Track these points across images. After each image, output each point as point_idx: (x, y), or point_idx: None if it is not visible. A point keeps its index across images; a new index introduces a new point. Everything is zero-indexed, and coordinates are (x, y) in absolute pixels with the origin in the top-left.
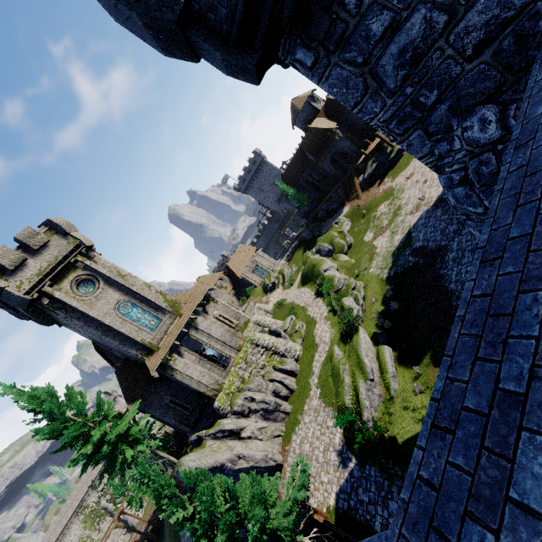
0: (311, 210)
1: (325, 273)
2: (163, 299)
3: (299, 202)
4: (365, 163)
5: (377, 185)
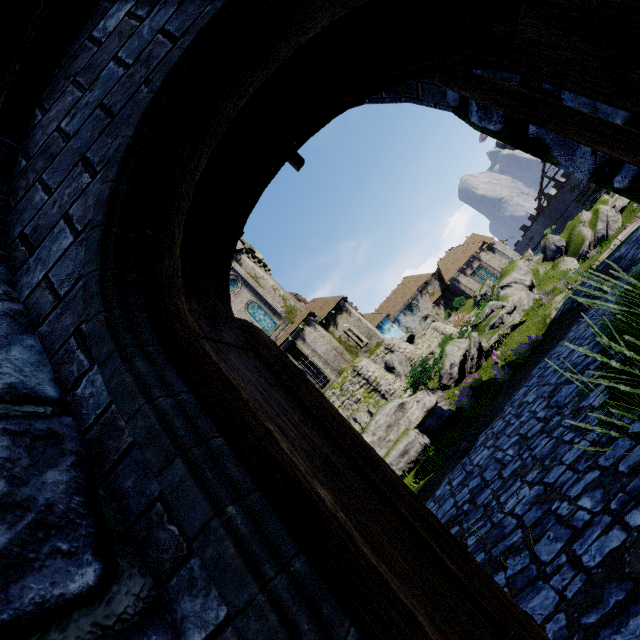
0: None
1: (501, 291)
2: (284, 304)
3: None
4: None
5: None
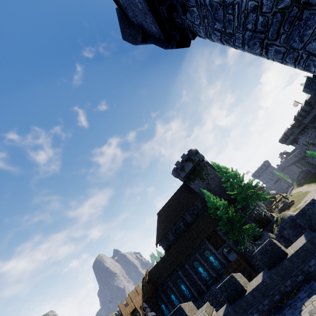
0: None
1: None
2: None
3: None
4: (276, 205)
5: (287, 210)
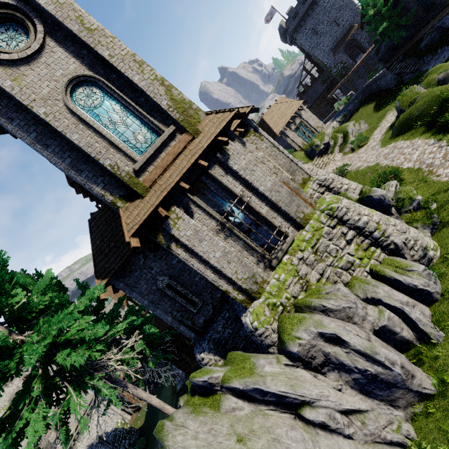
0: (400, 43)
1: None
2: (166, 95)
3: (385, 29)
4: None
5: None
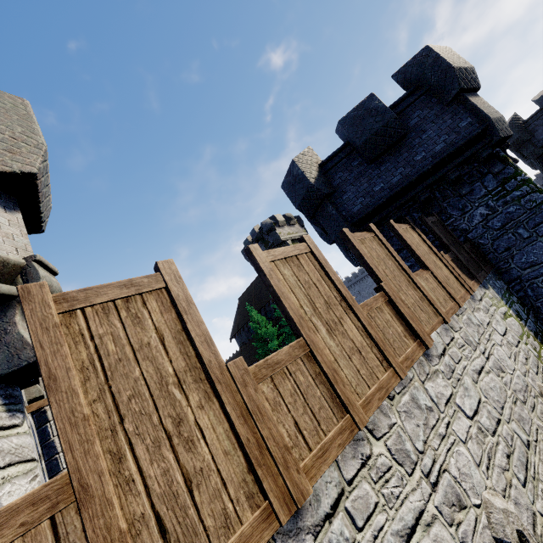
0: None
1: None
2: None
3: None
4: None
5: None
